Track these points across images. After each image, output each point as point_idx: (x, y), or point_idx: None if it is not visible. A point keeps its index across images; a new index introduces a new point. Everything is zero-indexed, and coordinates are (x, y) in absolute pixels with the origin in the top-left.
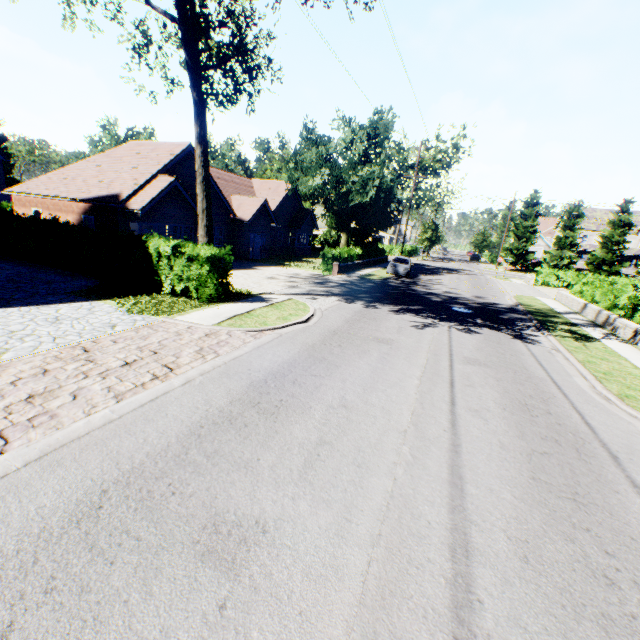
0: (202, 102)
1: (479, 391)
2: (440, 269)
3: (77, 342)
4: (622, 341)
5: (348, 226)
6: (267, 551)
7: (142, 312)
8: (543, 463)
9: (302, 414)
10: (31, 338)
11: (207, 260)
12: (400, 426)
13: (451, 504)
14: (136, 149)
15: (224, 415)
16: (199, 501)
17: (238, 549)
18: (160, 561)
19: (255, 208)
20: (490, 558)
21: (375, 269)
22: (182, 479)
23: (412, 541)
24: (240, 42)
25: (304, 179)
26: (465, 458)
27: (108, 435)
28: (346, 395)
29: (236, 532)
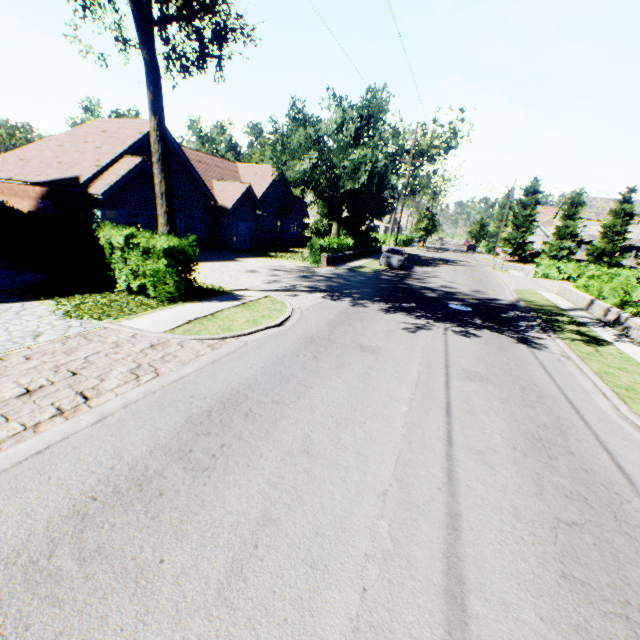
0: (154, 63)
1: (482, 420)
2: (436, 260)
3: None
4: (637, 344)
5: (339, 214)
6: None
7: (81, 316)
8: (574, 543)
9: (247, 468)
10: None
11: (164, 253)
12: (379, 483)
13: None
14: (102, 127)
15: (134, 475)
16: None
17: None
18: None
19: (238, 194)
20: None
21: (367, 260)
22: (22, 615)
23: None
24: None
25: (291, 163)
26: (467, 540)
27: None
28: (312, 433)
29: None
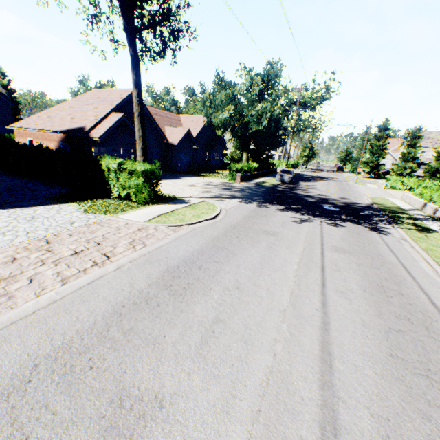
0: (136, 56)
1: (344, 275)
2: (315, 177)
3: (43, 236)
4: None
5: (248, 147)
6: (161, 427)
7: (95, 212)
8: (399, 340)
9: (203, 295)
10: (11, 233)
11: (142, 173)
12: (281, 306)
13: (321, 380)
14: (97, 95)
15: (142, 296)
16: (111, 375)
17: (136, 424)
18: (68, 436)
19: (181, 135)
20: (356, 437)
21: (267, 178)
22: (100, 354)
23: (287, 418)
24: (164, 9)
25: (216, 114)
26: (333, 335)
27: (49, 314)
28: (239, 278)
29: (137, 407)
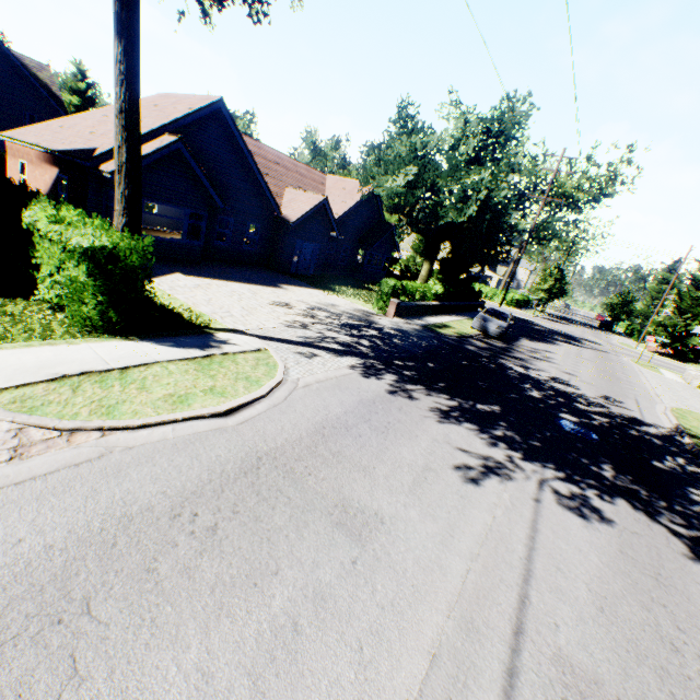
0: None
1: None
2: (554, 333)
3: None
4: None
5: (434, 253)
6: None
7: None
8: None
9: None
10: None
11: (83, 254)
12: None
13: None
14: (158, 101)
15: None
16: None
17: None
18: None
19: (308, 207)
20: None
21: (458, 318)
22: None
23: None
24: None
25: (382, 177)
26: None
27: None
28: None
29: None
